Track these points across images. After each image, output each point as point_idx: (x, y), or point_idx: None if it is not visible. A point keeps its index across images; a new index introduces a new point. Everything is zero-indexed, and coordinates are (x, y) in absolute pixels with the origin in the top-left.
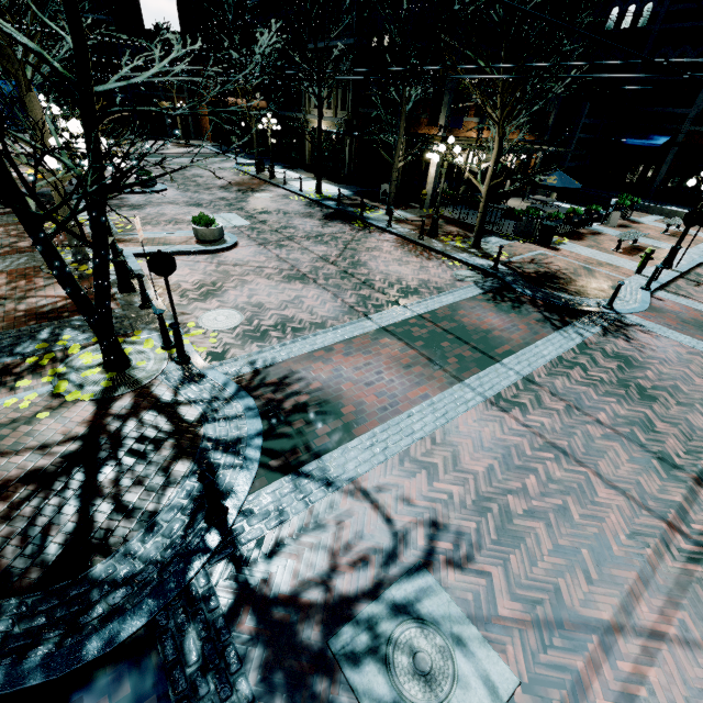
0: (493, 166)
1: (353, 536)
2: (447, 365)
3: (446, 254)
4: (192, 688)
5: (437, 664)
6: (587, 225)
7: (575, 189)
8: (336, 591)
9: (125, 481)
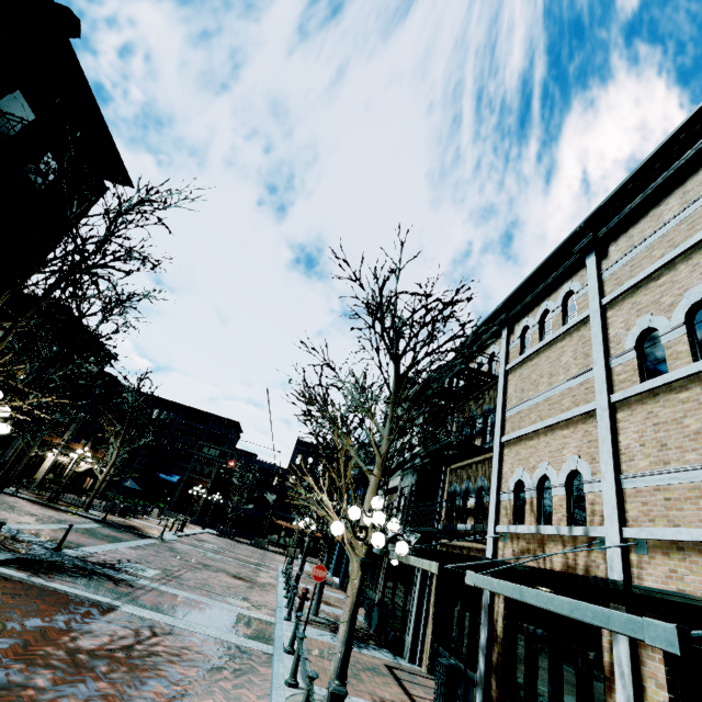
0: (111, 466)
1: (105, 558)
2: (105, 539)
3: (70, 511)
4: (86, 566)
5: (142, 569)
6: (141, 515)
7: (139, 490)
8: (109, 562)
9: (6, 542)
